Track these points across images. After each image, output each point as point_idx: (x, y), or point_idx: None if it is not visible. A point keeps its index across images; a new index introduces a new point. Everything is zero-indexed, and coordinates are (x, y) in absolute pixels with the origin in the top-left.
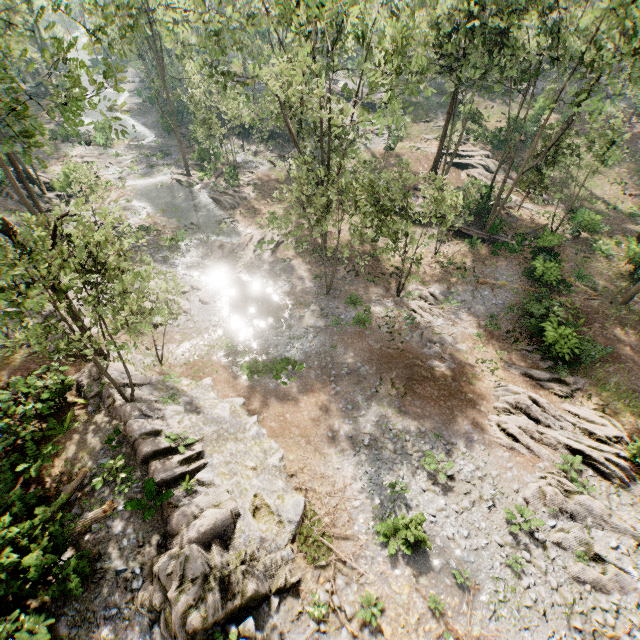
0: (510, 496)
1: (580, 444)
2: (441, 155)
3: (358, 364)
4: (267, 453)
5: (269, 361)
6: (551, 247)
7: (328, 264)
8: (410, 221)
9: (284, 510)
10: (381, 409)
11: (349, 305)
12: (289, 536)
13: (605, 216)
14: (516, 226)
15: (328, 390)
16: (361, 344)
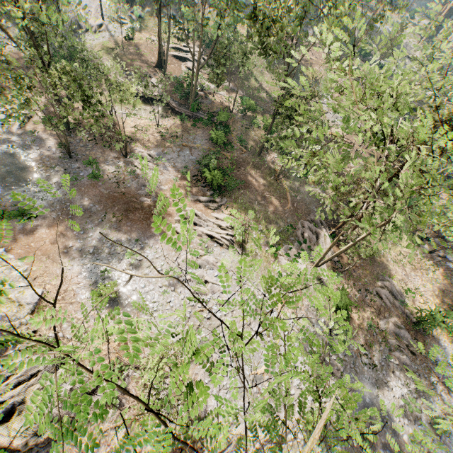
0: (171, 263)
1: (212, 232)
2: (169, 48)
3: (91, 205)
4: (13, 269)
5: (17, 210)
6: (229, 121)
7: (73, 135)
8: (142, 101)
9: (24, 298)
10: (104, 231)
11: (86, 165)
12: (28, 311)
13: (264, 101)
14: (211, 107)
15: (66, 224)
16: (94, 192)
